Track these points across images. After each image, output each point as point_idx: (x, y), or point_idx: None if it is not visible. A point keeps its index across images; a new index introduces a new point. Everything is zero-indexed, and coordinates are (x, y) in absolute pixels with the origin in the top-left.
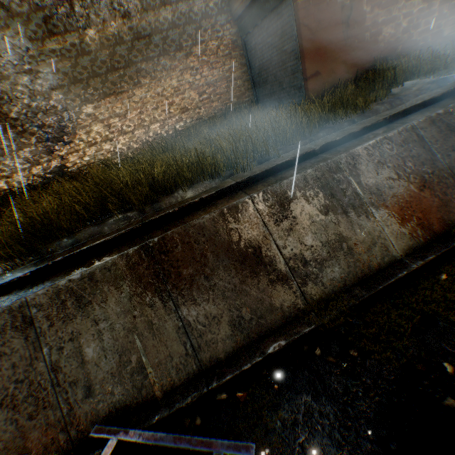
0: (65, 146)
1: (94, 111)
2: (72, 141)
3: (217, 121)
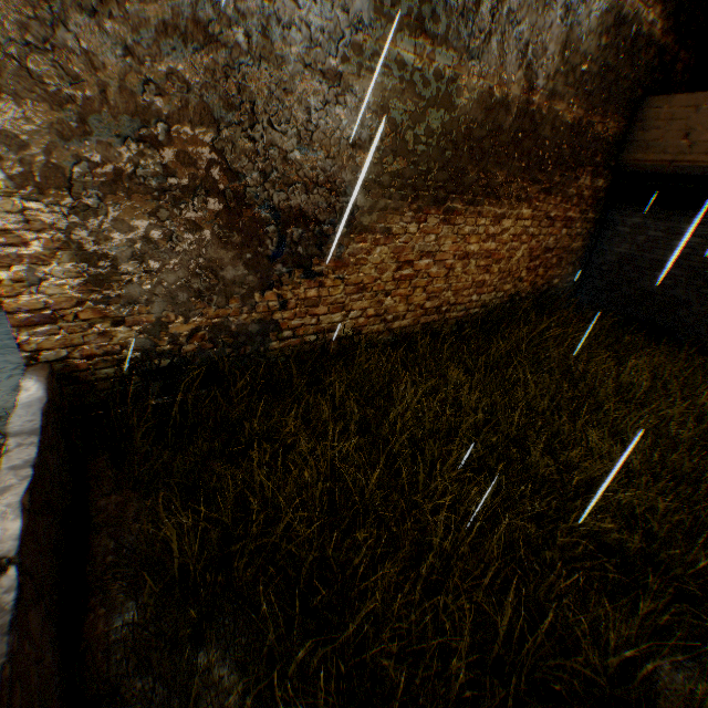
0: (302, 280)
1: (394, 226)
2: (320, 273)
3: (571, 324)
